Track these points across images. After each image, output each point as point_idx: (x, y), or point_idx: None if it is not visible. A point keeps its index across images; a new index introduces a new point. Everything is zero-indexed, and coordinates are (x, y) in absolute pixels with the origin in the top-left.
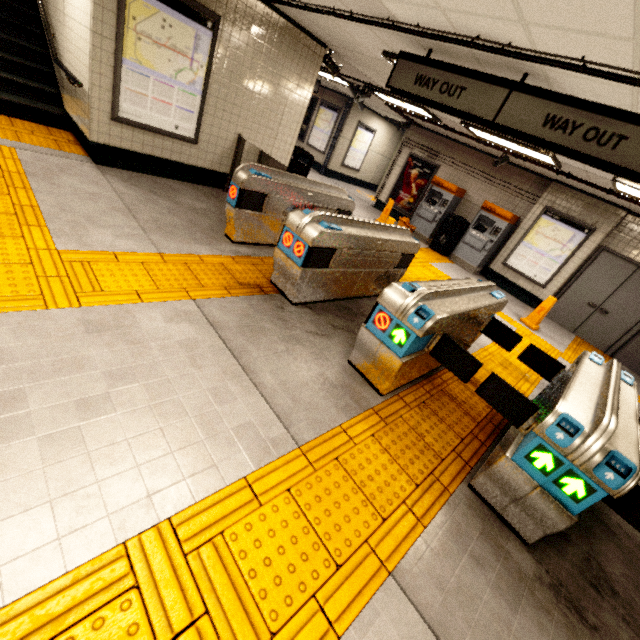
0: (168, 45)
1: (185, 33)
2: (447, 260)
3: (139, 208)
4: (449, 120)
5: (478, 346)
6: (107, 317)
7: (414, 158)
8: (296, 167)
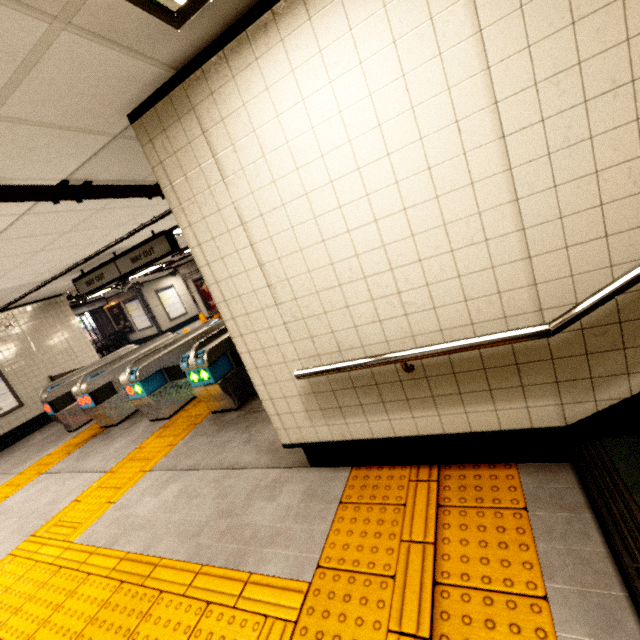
0: None
1: None
2: None
3: (1, 468)
4: (171, 258)
5: None
6: None
7: (196, 281)
8: None
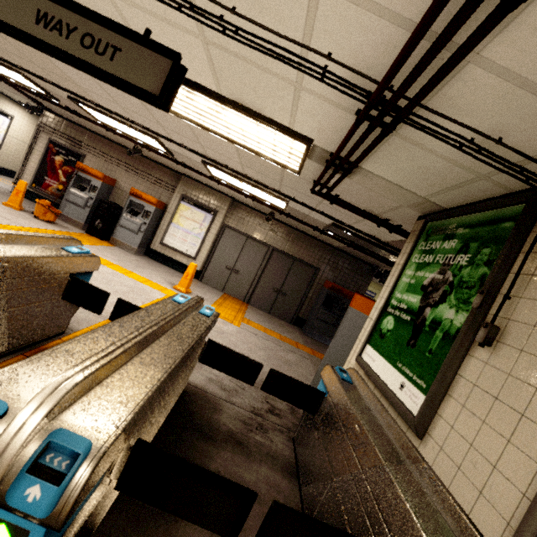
0: None
1: None
2: (107, 243)
3: None
4: (62, 97)
5: (101, 318)
6: None
7: (56, 144)
8: None
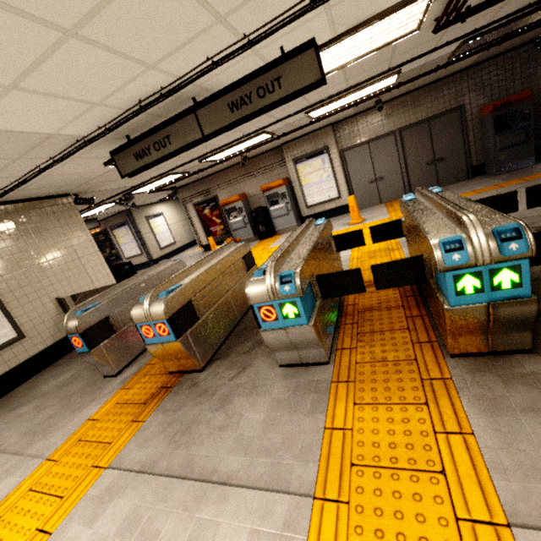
0: None
1: None
2: (277, 236)
3: (3, 437)
4: (192, 167)
5: (346, 261)
6: None
7: (198, 204)
8: (124, 278)
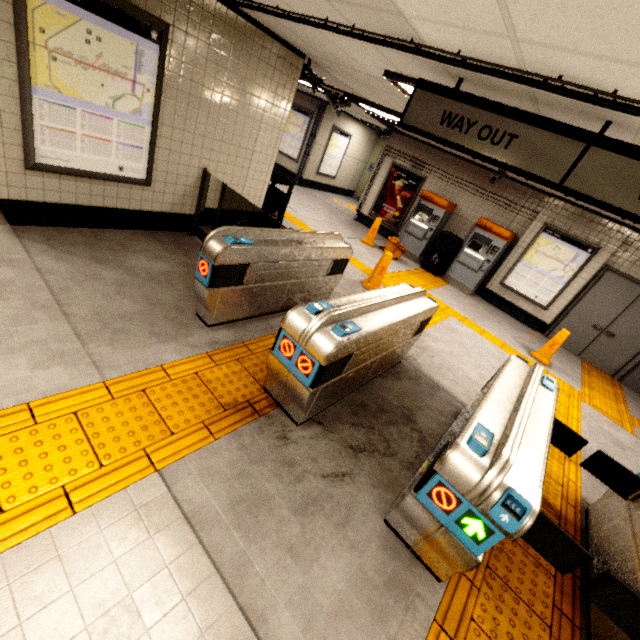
0: (98, 65)
1: (121, 48)
2: (441, 281)
3: (74, 294)
4: None
5: None
6: (6, 584)
7: (398, 168)
8: (274, 196)
